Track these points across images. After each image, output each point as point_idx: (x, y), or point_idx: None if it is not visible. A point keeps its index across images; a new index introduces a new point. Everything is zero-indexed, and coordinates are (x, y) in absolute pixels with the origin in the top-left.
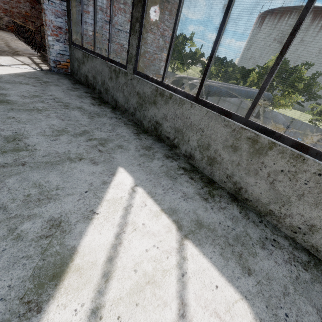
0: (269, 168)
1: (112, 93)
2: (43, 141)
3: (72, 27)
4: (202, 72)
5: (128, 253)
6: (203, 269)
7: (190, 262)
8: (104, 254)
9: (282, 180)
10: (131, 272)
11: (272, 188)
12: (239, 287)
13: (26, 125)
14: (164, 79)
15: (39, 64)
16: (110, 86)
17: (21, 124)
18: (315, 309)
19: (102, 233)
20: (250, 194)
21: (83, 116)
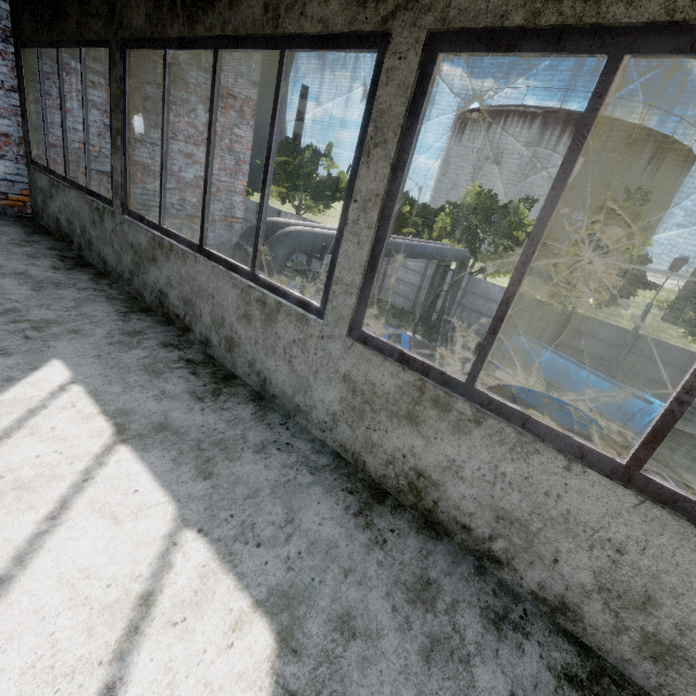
0: (284, 340)
1: (98, 249)
2: None
3: (32, 135)
4: None
5: (0, 460)
6: (127, 474)
7: (110, 468)
8: None
9: (297, 355)
10: None
11: (292, 370)
12: (176, 491)
13: None
14: (162, 221)
15: None
16: (95, 236)
17: None
18: (287, 510)
19: None
20: (275, 387)
21: (20, 287)
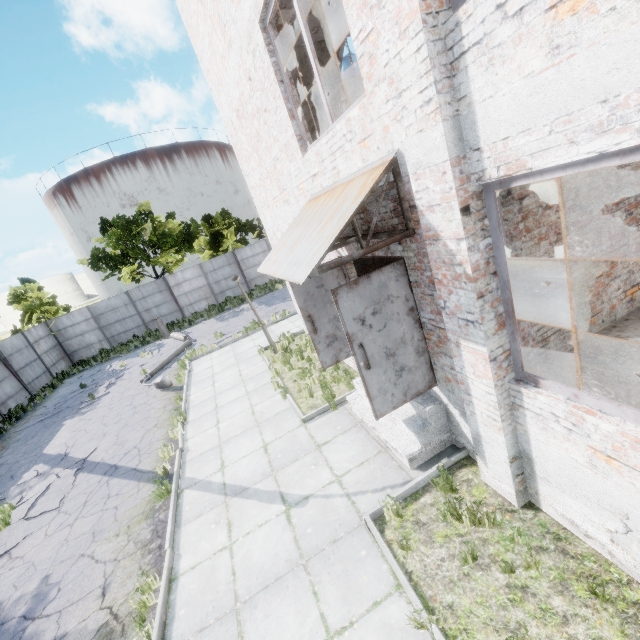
0: None
1: None
2: None
3: None
4: (212, 243)
5: None
6: None
7: None
8: None
9: None
10: None
11: None
12: None
13: None
14: None
15: None
16: None
17: None
18: None
19: None
20: None
21: None
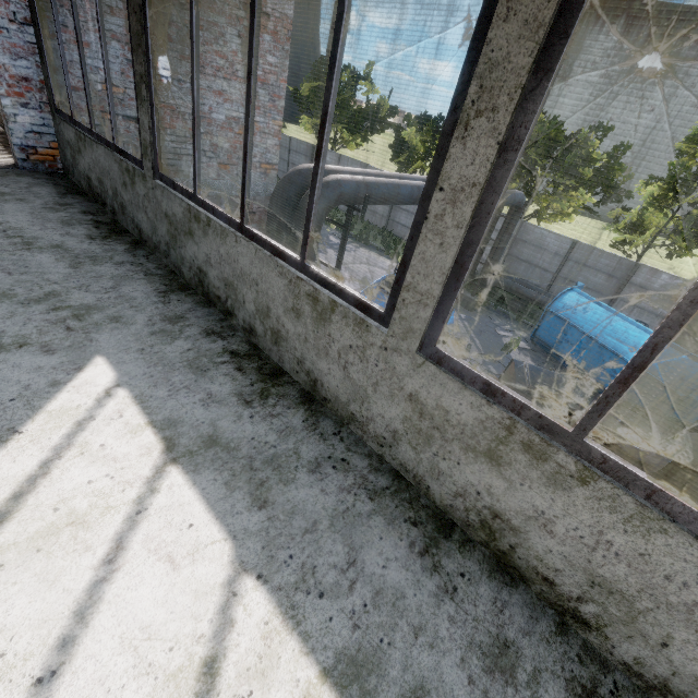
0: (338, 344)
1: (131, 214)
2: None
3: (52, 78)
4: (394, 148)
5: (53, 487)
6: (180, 504)
7: (162, 496)
8: (10, 490)
9: (353, 363)
10: (48, 512)
11: (347, 376)
12: (231, 525)
13: None
14: (197, 190)
15: None
16: (127, 200)
17: None
18: (348, 548)
19: (19, 460)
20: (327, 390)
21: (58, 264)
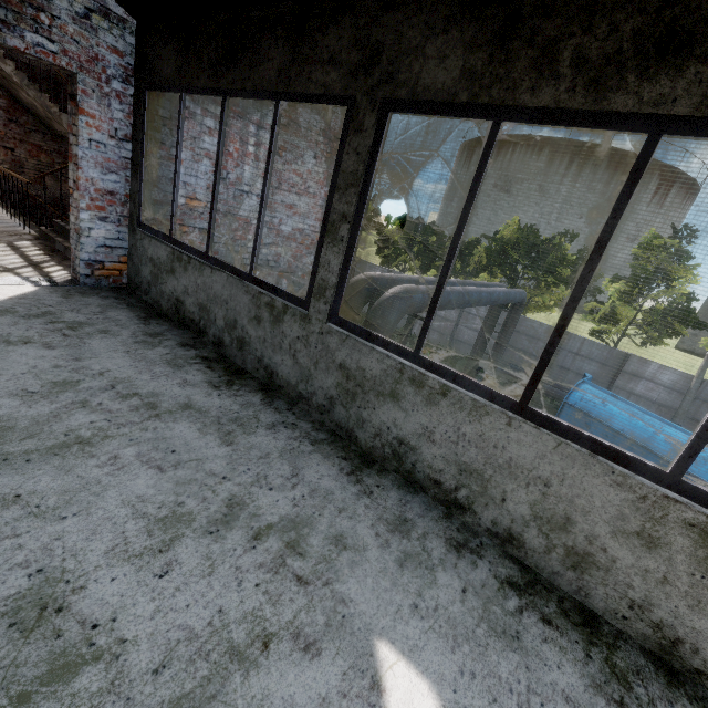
0: None
1: (259, 352)
2: (134, 587)
3: (144, 194)
4: (379, 243)
5: None
6: None
7: None
8: None
9: None
10: None
11: None
12: None
13: (65, 521)
14: (421, 348)
15: (43, 265)
16: (255, 336)
17: (48, 520)
18: None
19: None
20: None
21: (206, 438)
